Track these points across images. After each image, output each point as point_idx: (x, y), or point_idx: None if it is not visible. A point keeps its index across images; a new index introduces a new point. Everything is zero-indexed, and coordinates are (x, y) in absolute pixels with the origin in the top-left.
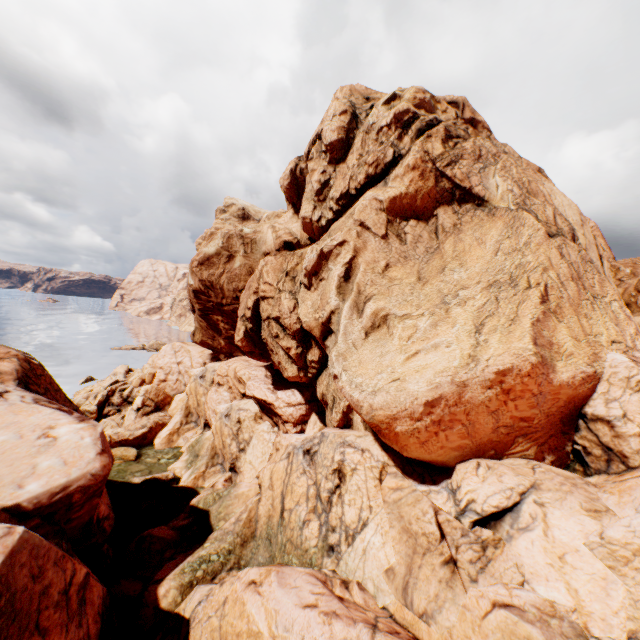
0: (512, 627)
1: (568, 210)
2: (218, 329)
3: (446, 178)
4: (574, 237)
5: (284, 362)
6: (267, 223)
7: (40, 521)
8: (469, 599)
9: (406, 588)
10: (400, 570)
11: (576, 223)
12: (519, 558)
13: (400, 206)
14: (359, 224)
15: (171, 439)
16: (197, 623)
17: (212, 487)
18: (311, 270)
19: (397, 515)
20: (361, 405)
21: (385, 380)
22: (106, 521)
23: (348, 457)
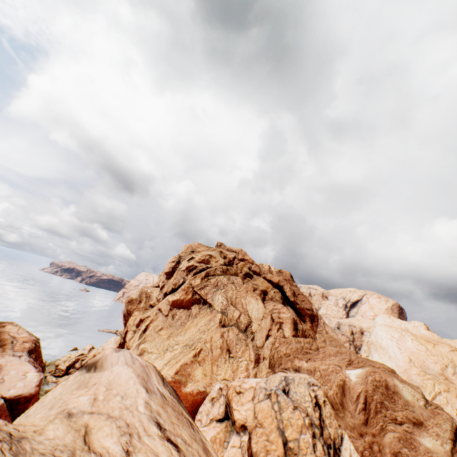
0: None
1: (255, 311)
2: None
3: (198, 294)
4: (249, 325)
5: None
6: (156, 289)
7: (9, 404)
8: None
9: None
10: None
11: (256, 318)
12: None
13: (177, 303)
14: (159, 309)
15: None
16: None
17: None
18: (137, 325)
19: None
20: None
21: None
22: None
23: None
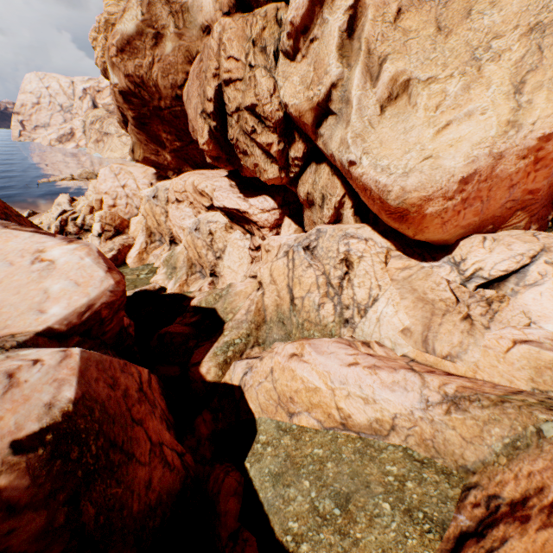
0: (536, 355)
1: None
2: (160, 142)
3: None
4: None
5: (262, 163)
6: None
7: (80, 339)
8: (489, 341)
9: (426, 341)
10: (416, 329)
11: None
12: (525, 307)
13: None
14: None
15: (142, 258)
16: (249, 388)
17: (199, 291)
18: (300, 25)
19: (409, 289)
20: (389, 190)
21: (415, 159)
22: (130, 328)
23: (353, 247)
